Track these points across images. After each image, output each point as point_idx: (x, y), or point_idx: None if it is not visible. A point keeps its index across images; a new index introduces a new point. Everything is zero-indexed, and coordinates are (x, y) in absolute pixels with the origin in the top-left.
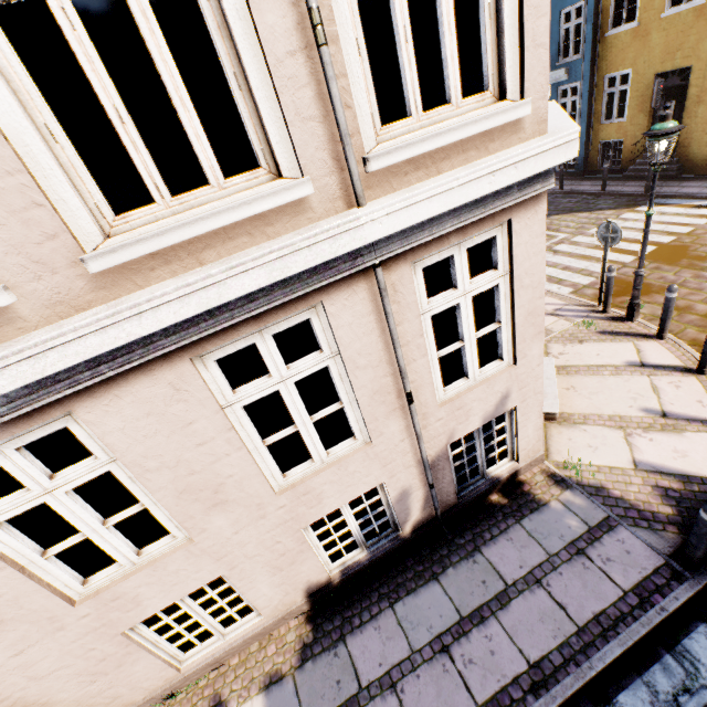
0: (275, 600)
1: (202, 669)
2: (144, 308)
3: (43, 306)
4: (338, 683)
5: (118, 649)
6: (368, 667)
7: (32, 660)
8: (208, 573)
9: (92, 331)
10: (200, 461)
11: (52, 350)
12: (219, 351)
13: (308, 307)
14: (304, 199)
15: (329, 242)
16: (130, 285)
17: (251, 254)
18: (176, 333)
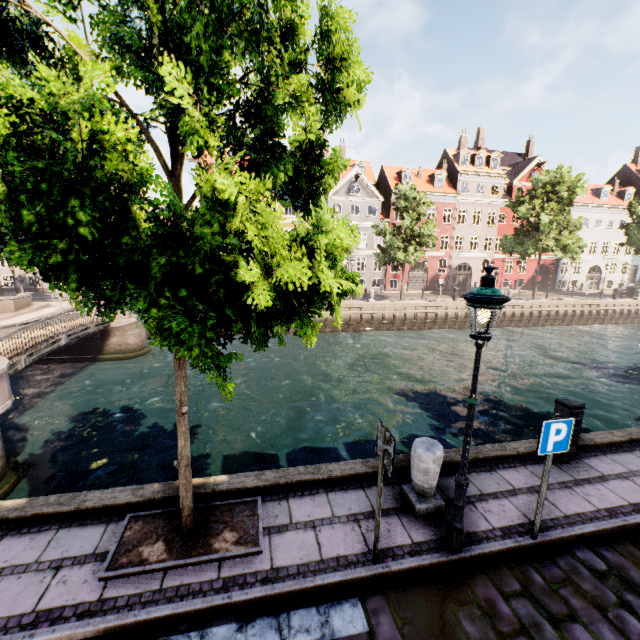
0: None
1: None
2: None
3: None
4: None
5: None
6: None
7: None
8: None
9: None
10: None
11: None
12: None
13: None
14: None
15: None
16: None
17: None
18: None
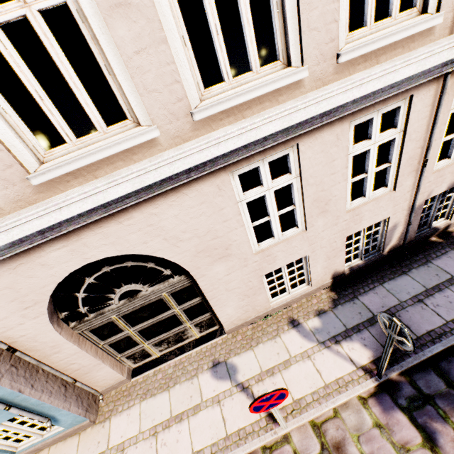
0: (319, 277)
1: (280, 307)
2: (364, 81)
3: (313, 81)
4: (360, 313)
5: (258, 284)
6: (375, 308)
7: (230, 280)
8: (303, 252)
9: (341, 92)
10: (328, 184)
11: (325, 100)
12: (357, 120)
13: (402, 99)
14: (433, 27)
15: (448, 51)
16: (347, 73)
17: (412, 55)
18: (356, 102)
